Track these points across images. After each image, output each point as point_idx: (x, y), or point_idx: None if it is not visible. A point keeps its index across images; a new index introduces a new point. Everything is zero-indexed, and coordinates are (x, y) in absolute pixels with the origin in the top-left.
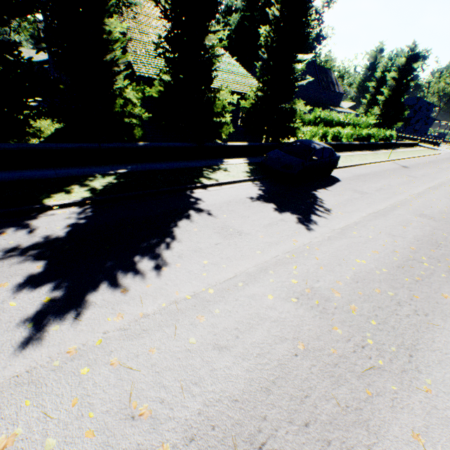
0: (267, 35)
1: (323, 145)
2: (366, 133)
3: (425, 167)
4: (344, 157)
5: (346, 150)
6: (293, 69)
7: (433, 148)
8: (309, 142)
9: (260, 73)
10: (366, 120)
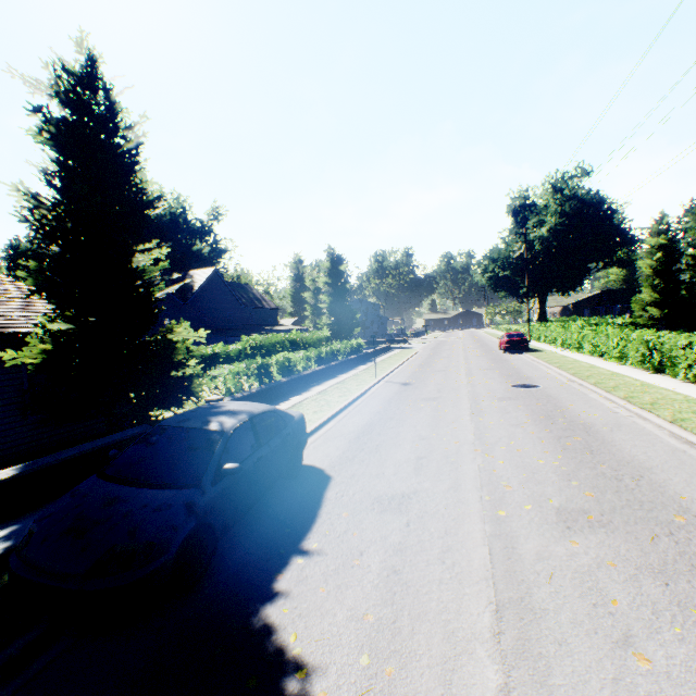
0: (34, 202)
1: (248, 409)
2: (329, 350)
3: (427, 375)
4: (314, 398)
5: (313, 383)
6: (132, 263)
7: (406, 346)
8: (204, 415)
9: (38, 279)
10: (320, 332)
